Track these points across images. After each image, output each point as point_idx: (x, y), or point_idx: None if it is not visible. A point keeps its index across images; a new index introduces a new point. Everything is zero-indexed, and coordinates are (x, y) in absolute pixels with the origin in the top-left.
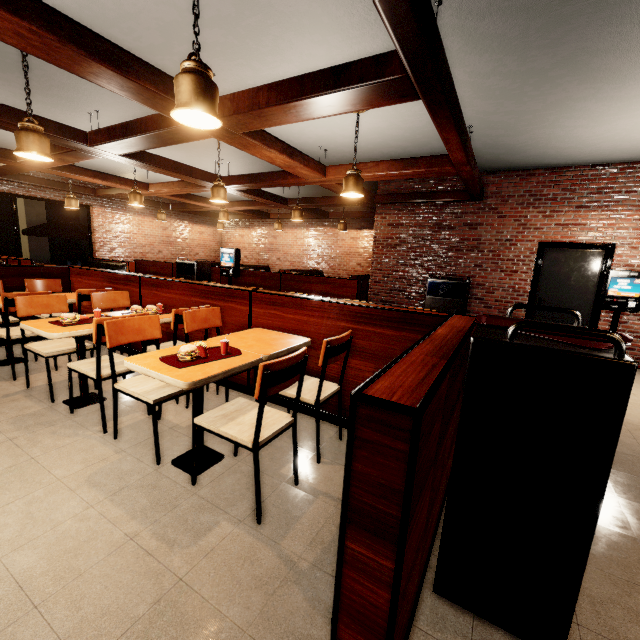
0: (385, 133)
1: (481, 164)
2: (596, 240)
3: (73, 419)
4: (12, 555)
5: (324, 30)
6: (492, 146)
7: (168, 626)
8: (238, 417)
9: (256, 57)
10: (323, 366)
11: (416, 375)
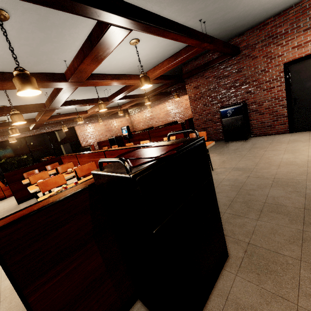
0: (160, 46)
1: (229, 34)
2: None
3: None
4: (5, 281)
5: (82, 20)
6: (225, 22)
7: None
8: None
9: (71, 46)
10: None
11: (46, 203)
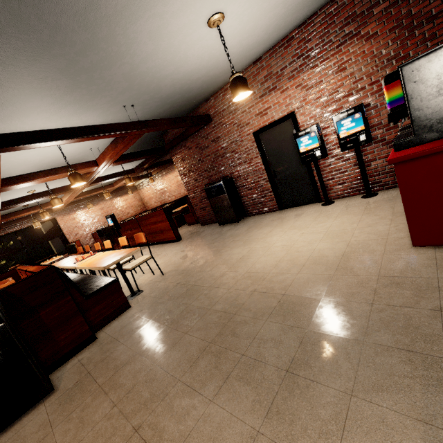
0: None
1: (189, 103)
2: (282, 114)
3: None
4: None
5: None
6: (165, 99)
7: None
8: None
9: None
10: None
11: None
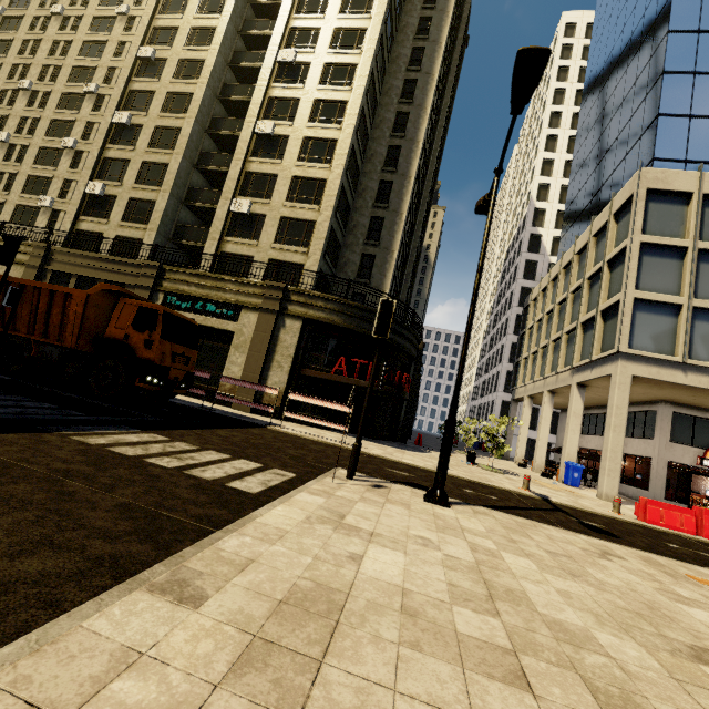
0: None
1: None
2: None
3: None
4: None
5: None
6: None
7: None
8: None
9: None
10: None
11: None
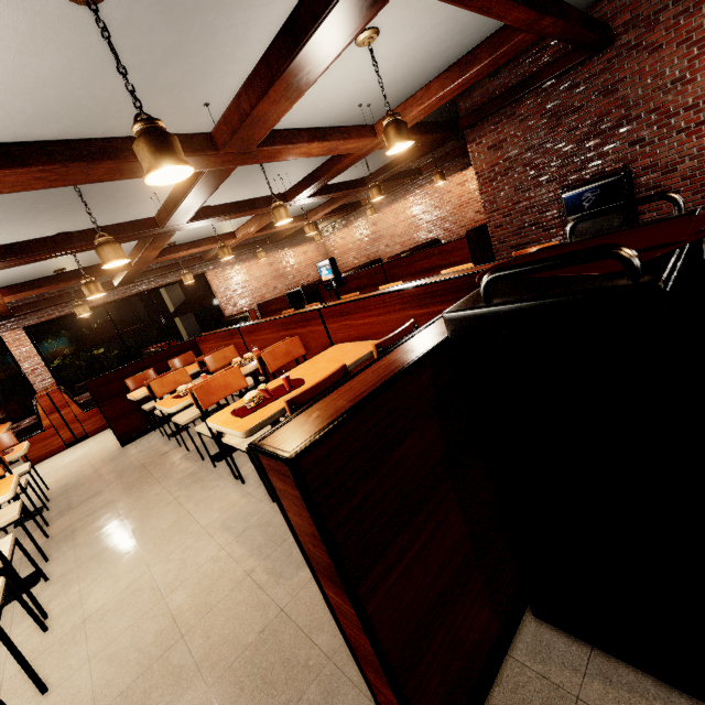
0: (421, 43)
1: None
2: None
3: (216, 472)
4: (171, 595)
5: None
6: None
7: (269, 653)
8: None
9: (227, 61)
10: None
11: (355, 392)
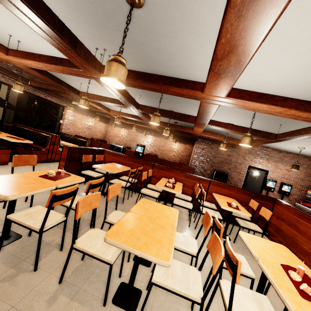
0: None
1: (238, 138)
2: (264, 168)
3: None
4: None
5: (251, 117)
6: None
7: None
8: (247, 224)
9: (224, 112)
10: (256, 210)
11: None
